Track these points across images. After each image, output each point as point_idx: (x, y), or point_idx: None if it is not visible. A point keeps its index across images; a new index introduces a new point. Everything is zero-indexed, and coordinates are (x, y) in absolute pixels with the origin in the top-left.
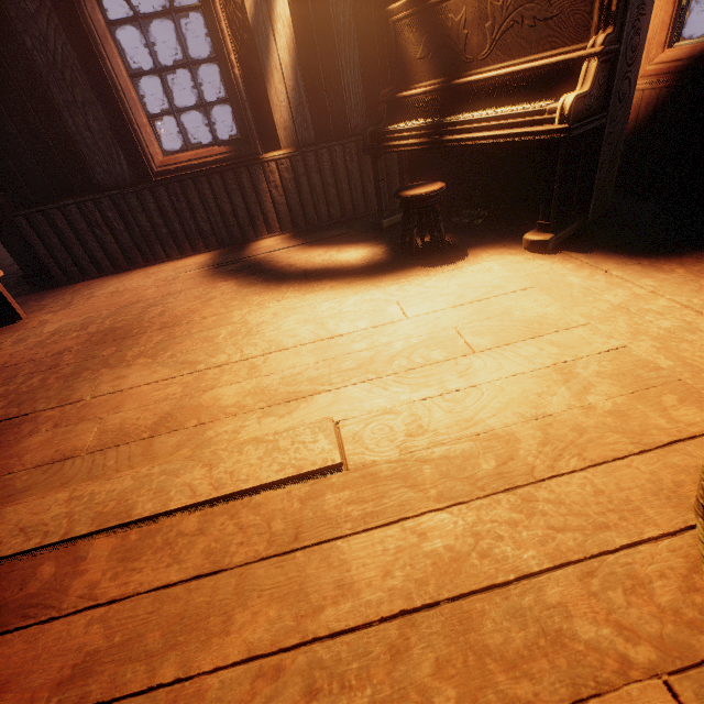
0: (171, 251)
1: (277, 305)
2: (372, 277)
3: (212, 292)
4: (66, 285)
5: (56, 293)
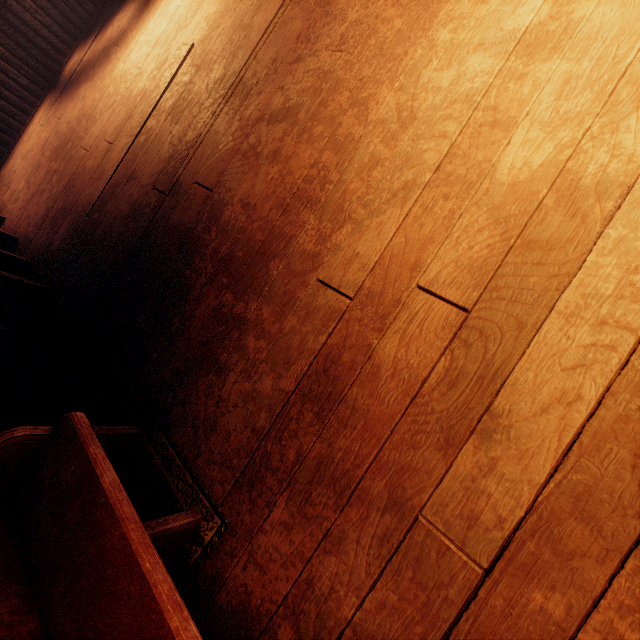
0: (20, 118)
1: (120, 61)
2: (150, 10)
3: (79, 96)
4: None
5: None
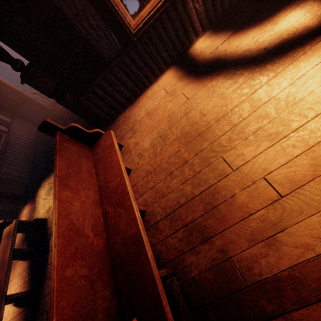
0: (150, 79)
1: (284, 79)
2: None
3: (216, 90)
4: (113, 121)
5: (115, 127)
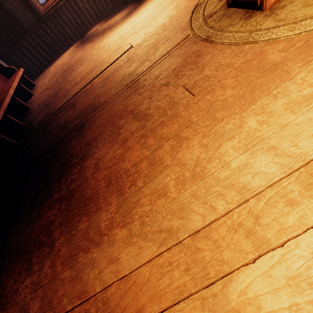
0: (63, 48)
1: (106, 38)
2: (129, 17)
3: (85, 48)
4: (38, 76)
5: (37, 79)
